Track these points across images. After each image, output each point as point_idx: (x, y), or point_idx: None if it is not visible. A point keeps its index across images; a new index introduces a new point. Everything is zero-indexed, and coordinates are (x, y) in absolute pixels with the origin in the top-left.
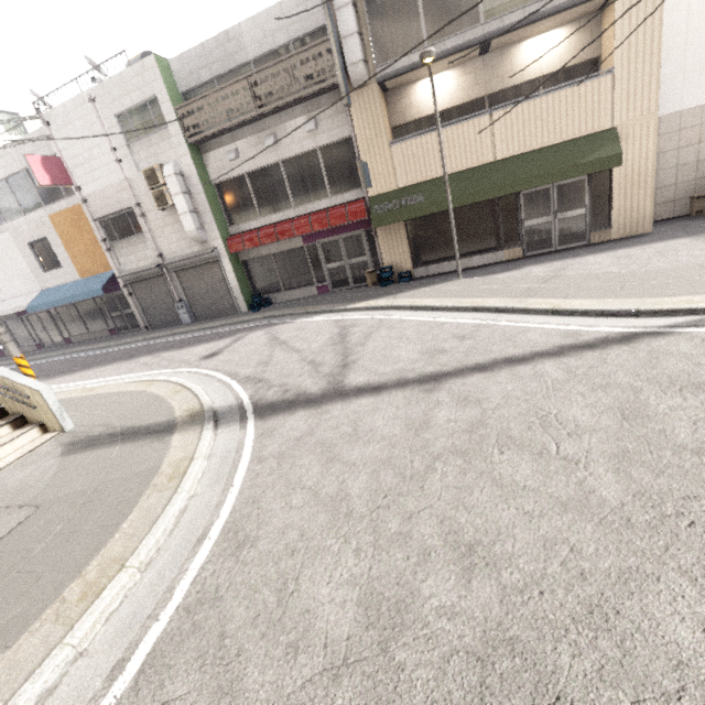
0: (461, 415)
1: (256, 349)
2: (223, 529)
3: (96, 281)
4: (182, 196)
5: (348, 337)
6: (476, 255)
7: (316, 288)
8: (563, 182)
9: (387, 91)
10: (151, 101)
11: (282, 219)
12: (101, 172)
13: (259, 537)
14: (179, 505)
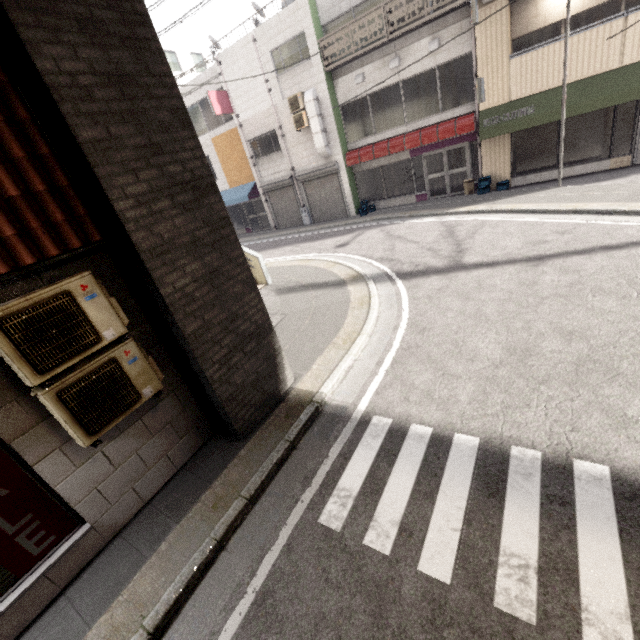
0: (562, 279)
1: (377, 242)
2: (407, 325)
3: (242, 190)
4: (316, 119)
5: (456, 233)
6: (579, 164)
7: (416, 196)
8: None
9: (514, 2)
10: (299, 37)
11: (394, 135)
12: (255, 101)
13: (432, 328)
14: (375, 314)
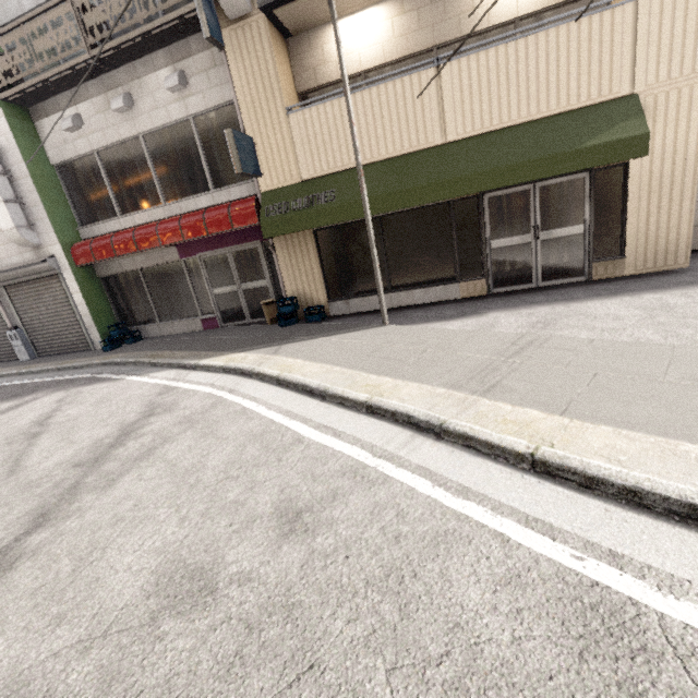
0: None
1: None
2: None
3: None
4: None
5: (122, 445)
6: (418, 287)
7: (201, 320)
8: (550, 181)
9: (290, 37)
10: None
11: (149, 221)
12: None
13: None
14: None
